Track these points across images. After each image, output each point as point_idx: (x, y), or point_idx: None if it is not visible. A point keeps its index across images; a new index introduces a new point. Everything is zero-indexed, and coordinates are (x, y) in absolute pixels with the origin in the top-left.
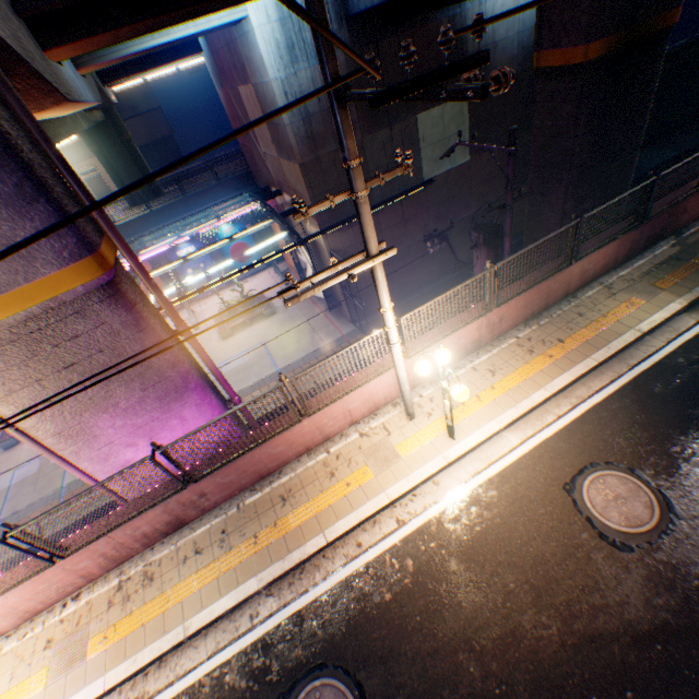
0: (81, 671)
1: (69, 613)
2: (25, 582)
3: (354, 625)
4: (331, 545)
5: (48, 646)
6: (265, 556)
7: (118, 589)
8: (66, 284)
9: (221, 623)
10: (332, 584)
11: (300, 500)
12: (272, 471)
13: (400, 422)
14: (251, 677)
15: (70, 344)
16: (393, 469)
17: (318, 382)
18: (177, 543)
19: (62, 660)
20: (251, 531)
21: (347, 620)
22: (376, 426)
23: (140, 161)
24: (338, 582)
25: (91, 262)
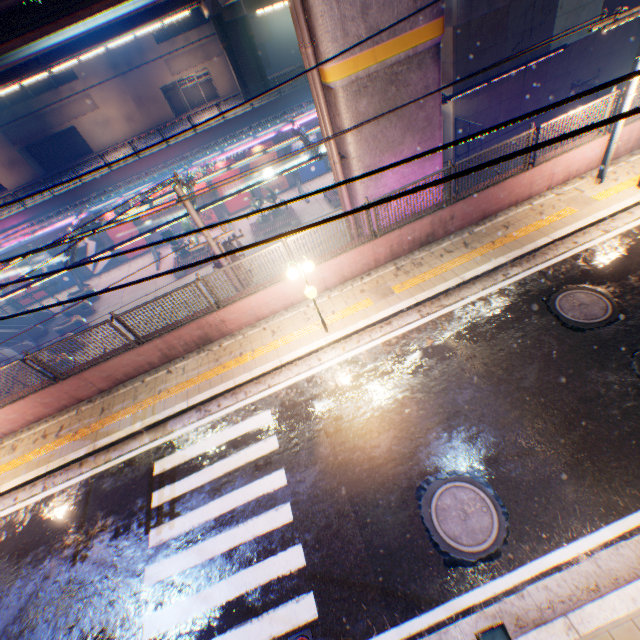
0: (394, 297)
1: (366, 281)
2: (354, 251)
3: (586, 272)
4: (551, 245)
5: (362, 292)
6: (504, 249)
7: (396, 270)
8: (424, 38)
9: (481, 279)
10: (560, 260)
11: (519, 226)
12: (489, 215)
13: (589, 186)
14: (517, 295)
15: (402, 91)
16: (593, 207)
17: (551, 137)
18: (429, 251)
19: (377, 295)
20: (486, 241)
21: (580, 271)
22: (567, 190)
23: (258, 58)
24: (564, 258)
25: (440, 23)
